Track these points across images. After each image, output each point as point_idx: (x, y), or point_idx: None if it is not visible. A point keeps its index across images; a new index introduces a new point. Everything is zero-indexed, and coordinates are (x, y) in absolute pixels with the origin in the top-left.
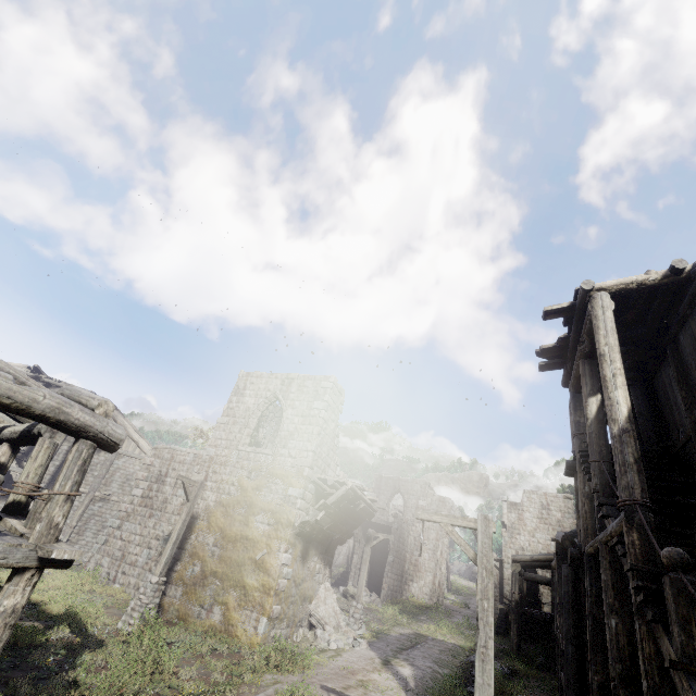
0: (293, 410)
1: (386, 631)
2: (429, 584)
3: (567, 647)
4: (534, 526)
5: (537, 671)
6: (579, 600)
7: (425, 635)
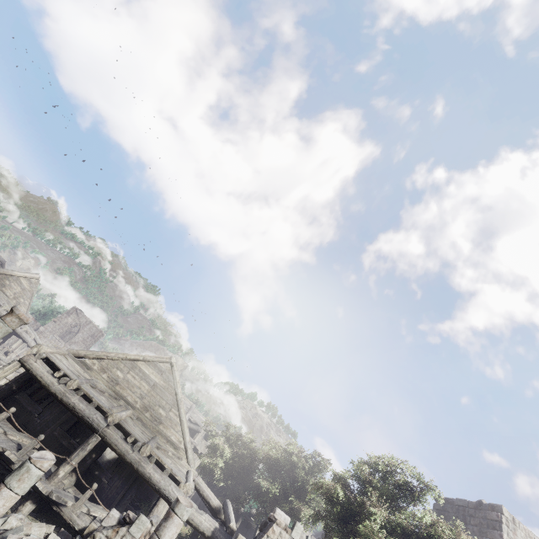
0: (82, 334)
1: None
2: None
3: None
4: None
5: None
6: None
7: None
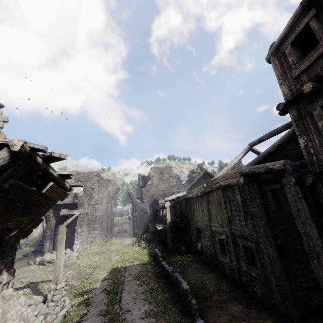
0: None
1: (88, 285)
2: (104, 228)
3: (321, 260)
4: (157, 183)
5: (186, 255)
6: (266, 212)
7: (118, 268)
